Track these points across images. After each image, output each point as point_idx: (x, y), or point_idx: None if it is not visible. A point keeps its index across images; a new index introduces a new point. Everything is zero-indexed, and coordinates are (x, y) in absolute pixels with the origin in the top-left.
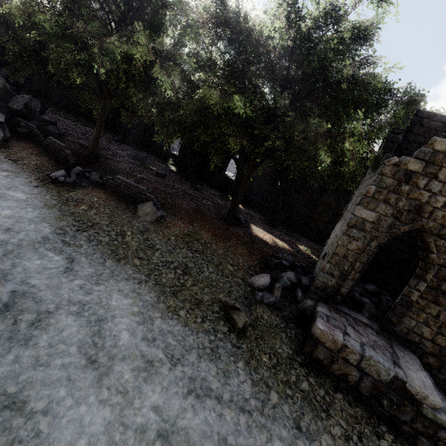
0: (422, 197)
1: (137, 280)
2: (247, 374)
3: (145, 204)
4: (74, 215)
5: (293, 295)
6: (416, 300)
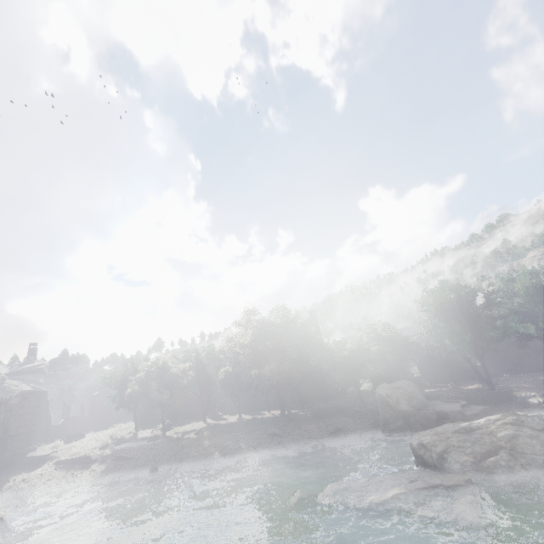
0: None
1: None
2: None
3: None
4: None
5: None
6: None
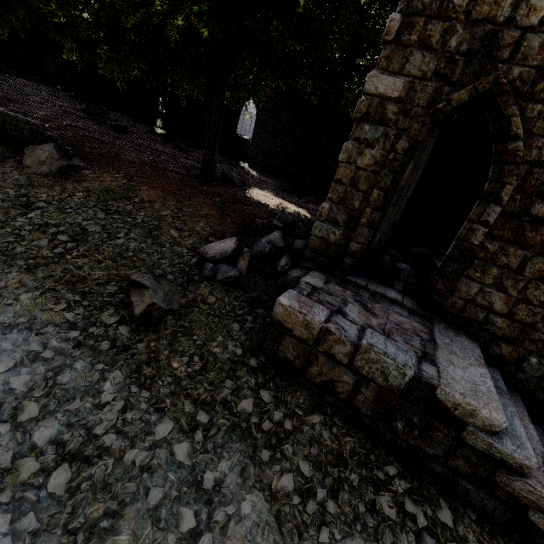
0: (499, 10)
1: None
2: (121, 392)
3: (39, 147)
4: None
5: (274, 266)
6: (481, 244)
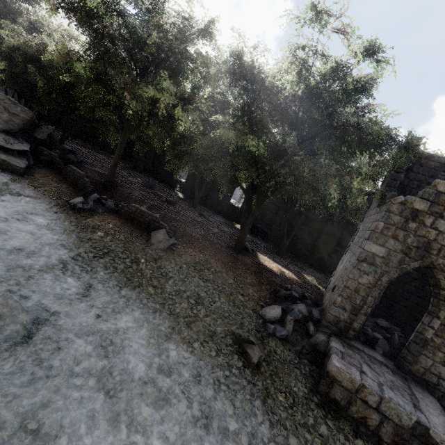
0: (429, 235)
1: (152, 309)
2: (264, 415)
3: (158, 232)
4: (91, 242)
5: (304, 328)
6: (431, 338)
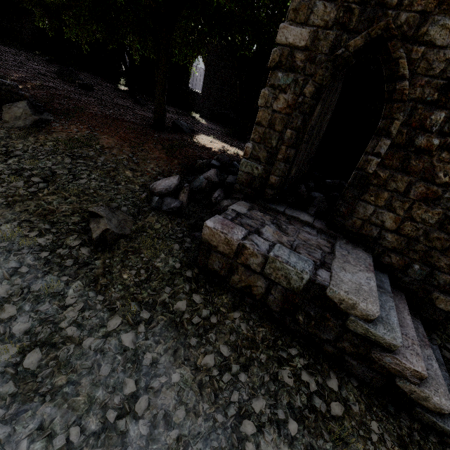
0: None
1: None
2: (81, 297)
3: (14, 105)
4: None
5: (210, 198)
6: (374, 173)
